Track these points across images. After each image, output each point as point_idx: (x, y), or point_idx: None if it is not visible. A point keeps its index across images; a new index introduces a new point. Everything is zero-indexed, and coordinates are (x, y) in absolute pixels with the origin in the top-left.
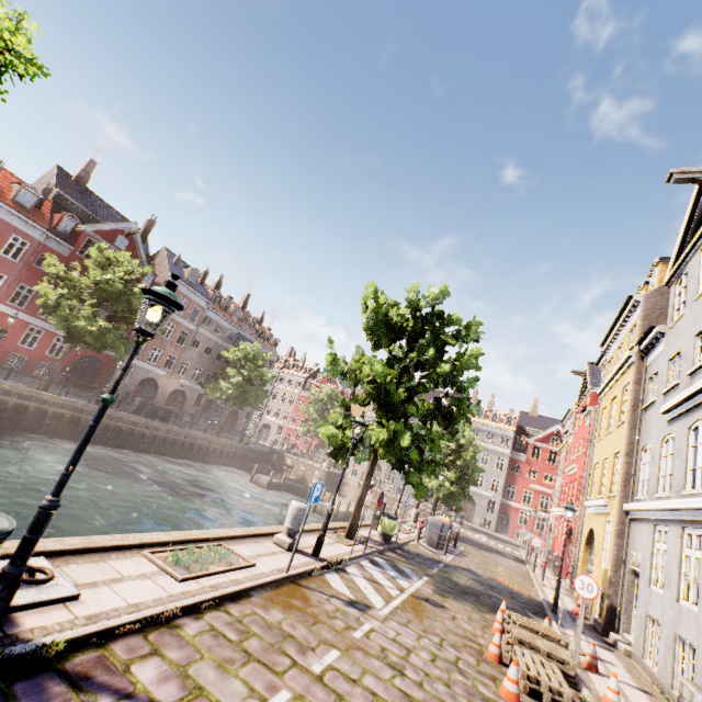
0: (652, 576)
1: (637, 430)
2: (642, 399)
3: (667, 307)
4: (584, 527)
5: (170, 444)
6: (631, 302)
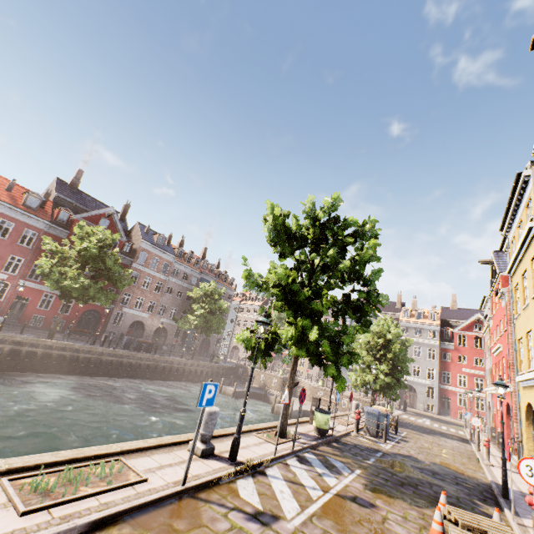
0: None
1: None
2: None
3: None
4: (520, 402)
5: (153, 370)
6: (520, 179)
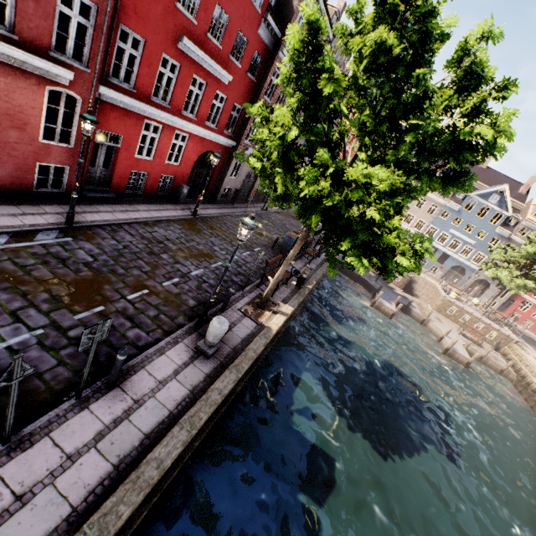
0: None
1: None
2: None
3: None
4: None
5: None
6: None
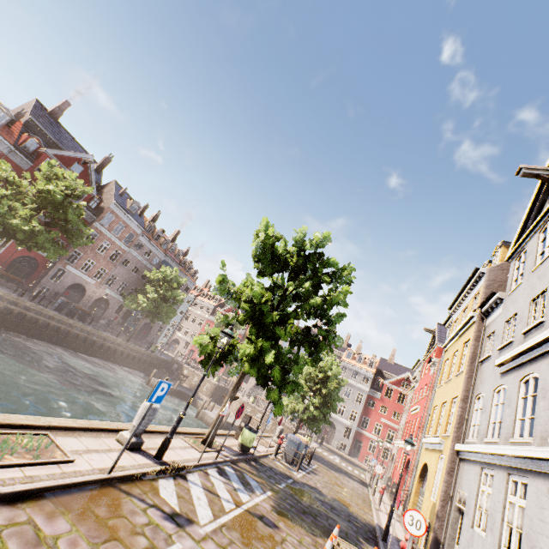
0: (475, 517)
1: (473, 380)
2: (479, 354)
3: (506, 281)
4: (419, 460)
5: (82, 341)
6: (477, 273)
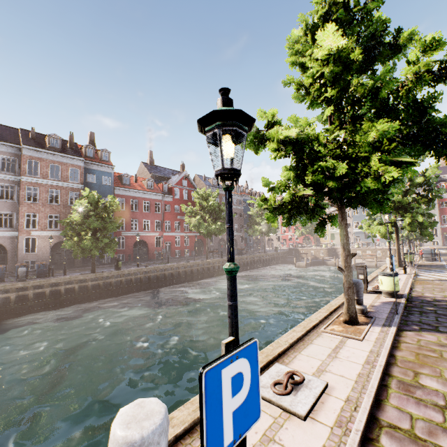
0: None
1: None
2: None
3: None
4: None
5: (252, 263)
6: None
